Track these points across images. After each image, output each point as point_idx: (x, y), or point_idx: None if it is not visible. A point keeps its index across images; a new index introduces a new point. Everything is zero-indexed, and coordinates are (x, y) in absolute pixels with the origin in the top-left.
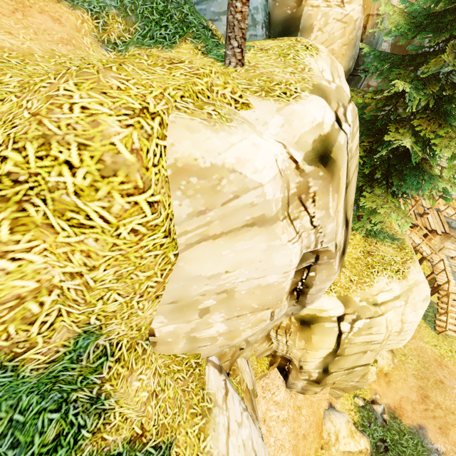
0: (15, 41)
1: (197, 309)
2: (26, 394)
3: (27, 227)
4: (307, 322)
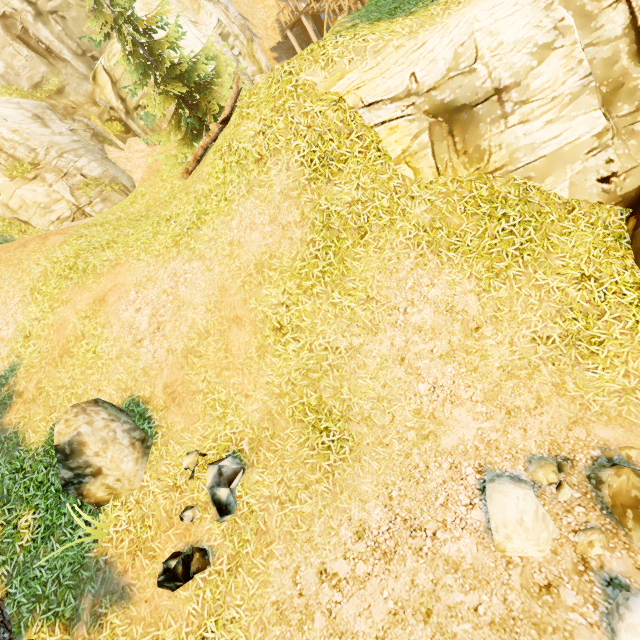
0: None
1: None
2: None
3: None
4: (94, 77)
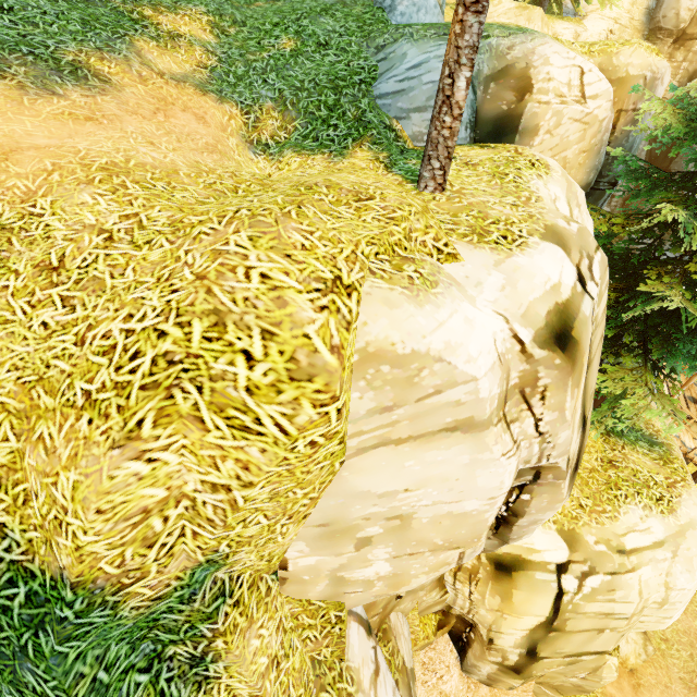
0: (157, 154)
1: (353, 538)
2: (116, 641)
3: (170, 418)
4: (506, 566)
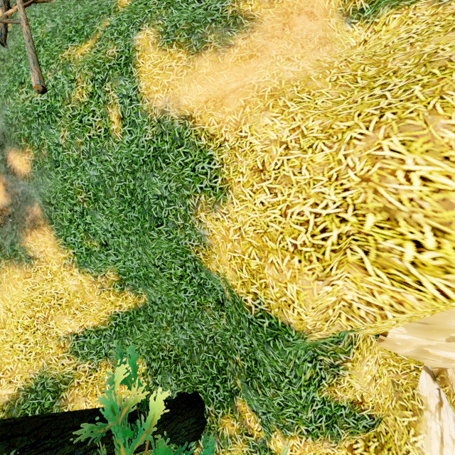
0: (293, 67)
1: (447, 335)
2: (301, 349)
3: (342, 264)
4: None
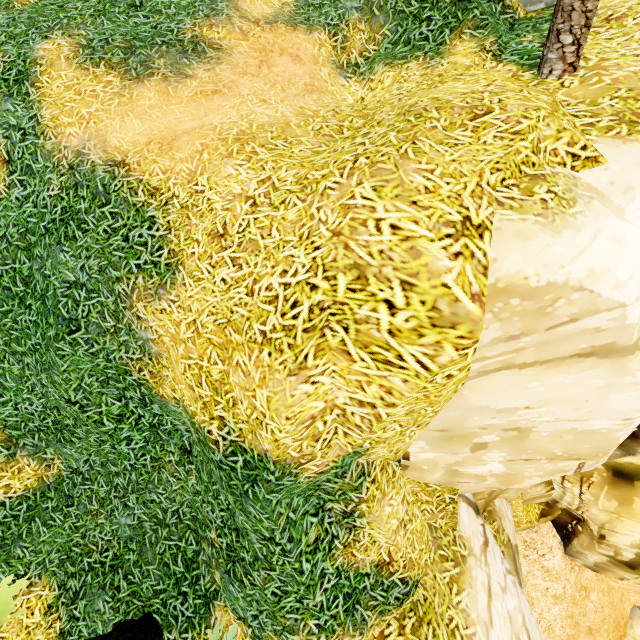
0: (270, 111)
1: (469, 442)
2: (297, 496)
3: (324, 351)
4: (627, 475)
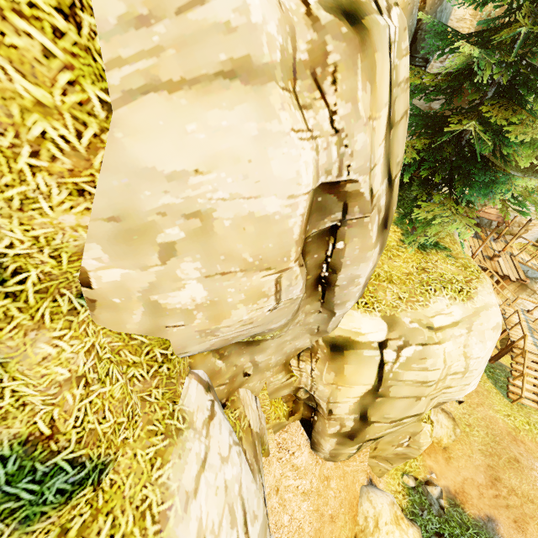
0: None
1: (155, 243)
2: None
3: None
4: (338, 346)
